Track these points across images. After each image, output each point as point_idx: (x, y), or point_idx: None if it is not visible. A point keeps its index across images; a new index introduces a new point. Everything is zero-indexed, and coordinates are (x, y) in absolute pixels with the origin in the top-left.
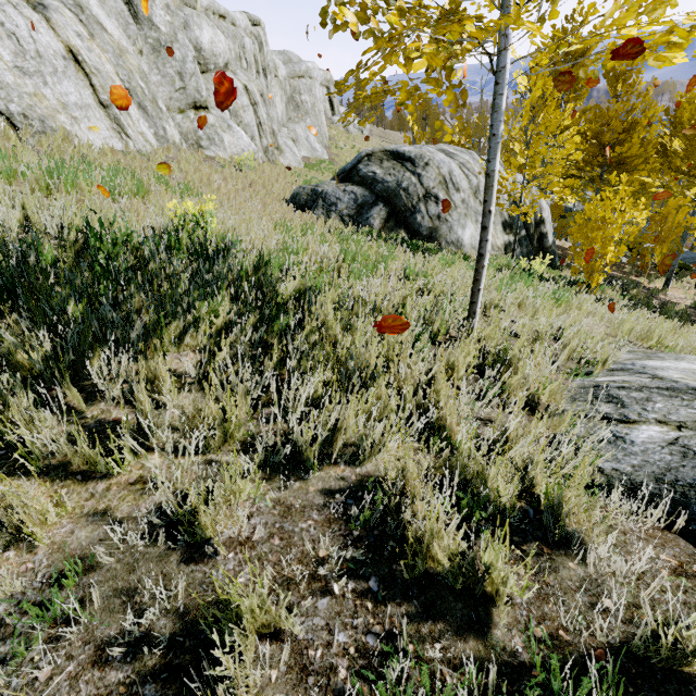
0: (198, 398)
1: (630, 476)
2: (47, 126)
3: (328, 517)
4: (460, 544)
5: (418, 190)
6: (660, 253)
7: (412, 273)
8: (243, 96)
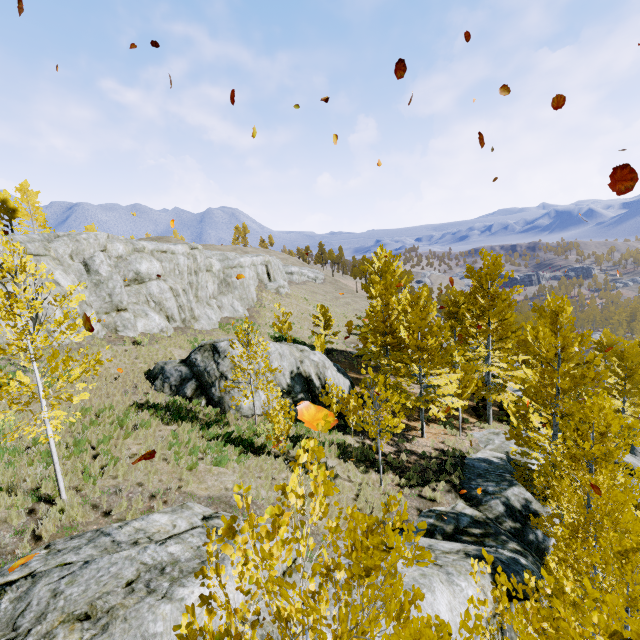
0: None
1: None
2: None
3: None
4: None
5: (215, 373)
6: None
7: (104, 451)
8: (167, 293)
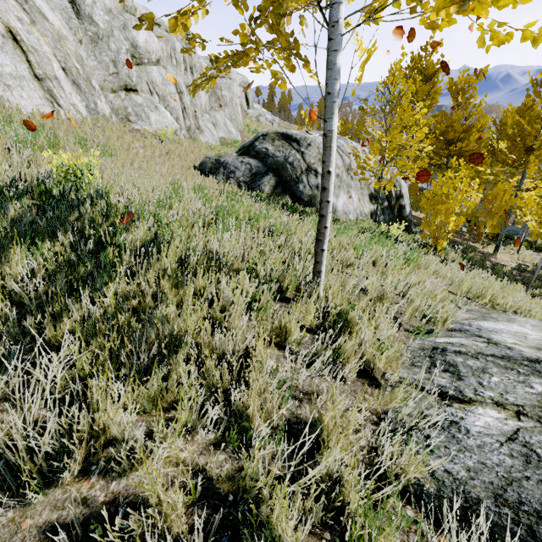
0: None
1: (464, 486)
2: None
3: None
4: None
5: (301, 165)
6: (491, 226)
7: (278, 231)
8: (170, 85)
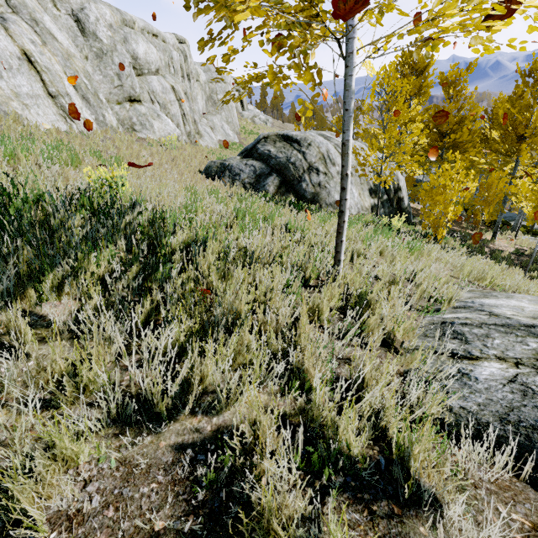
0: (66, 347)
1: (476, 416)
2: (0, 110)
3: (175, 477)
4: (307, 508)
5: (303, 164)
6: (488, 213)
7: (293, 227)
8: (170, 93)
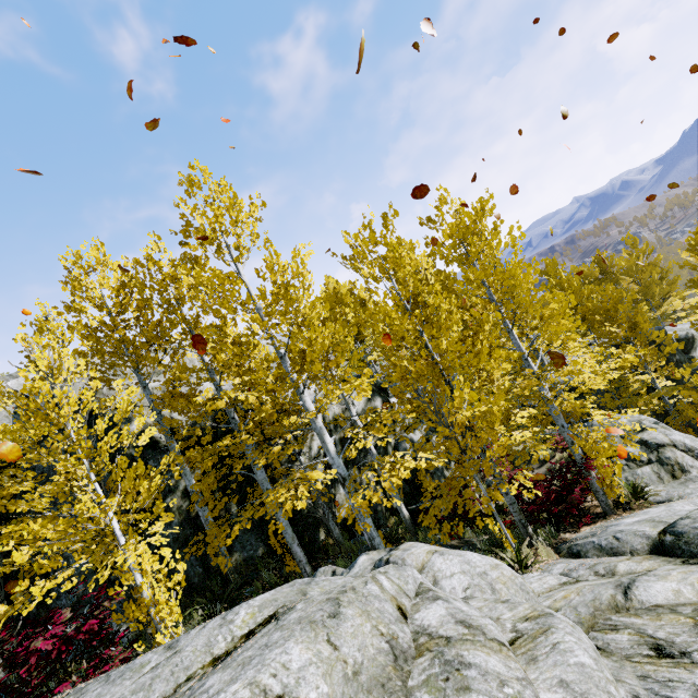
0: None
1: None
2: None
3: None
4: None
5: None
6: None
7: None
8: None
